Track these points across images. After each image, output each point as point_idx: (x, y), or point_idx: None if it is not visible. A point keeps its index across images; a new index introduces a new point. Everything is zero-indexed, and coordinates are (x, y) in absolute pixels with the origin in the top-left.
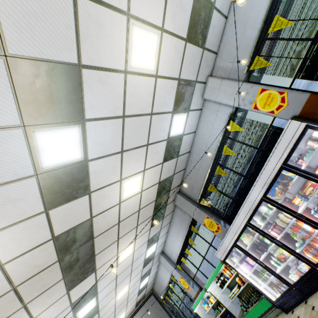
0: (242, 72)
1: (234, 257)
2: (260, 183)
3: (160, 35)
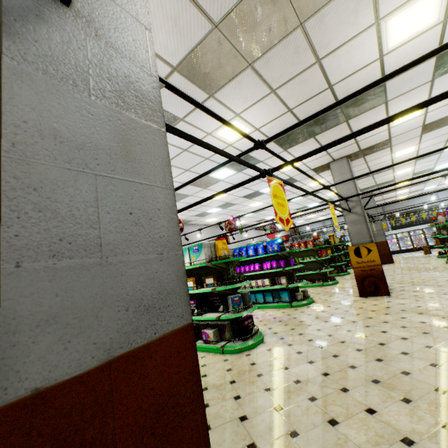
0: None
1: (389, 237)
2: (426, 225)
3: None
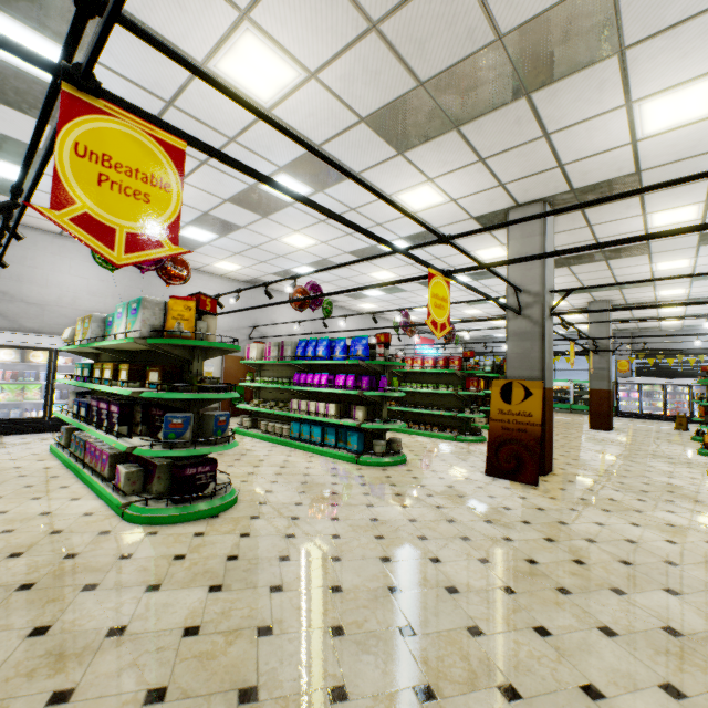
0: None
1: (627, 387)
2: None
3: None
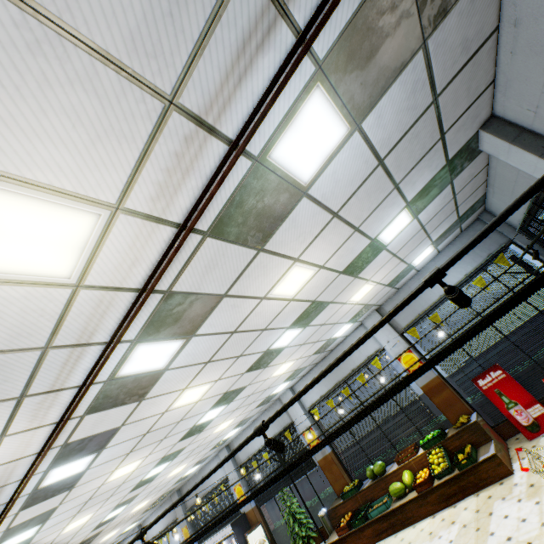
0: (241, 461)
1: None
2: (211, 541)
3: (190, 462)
